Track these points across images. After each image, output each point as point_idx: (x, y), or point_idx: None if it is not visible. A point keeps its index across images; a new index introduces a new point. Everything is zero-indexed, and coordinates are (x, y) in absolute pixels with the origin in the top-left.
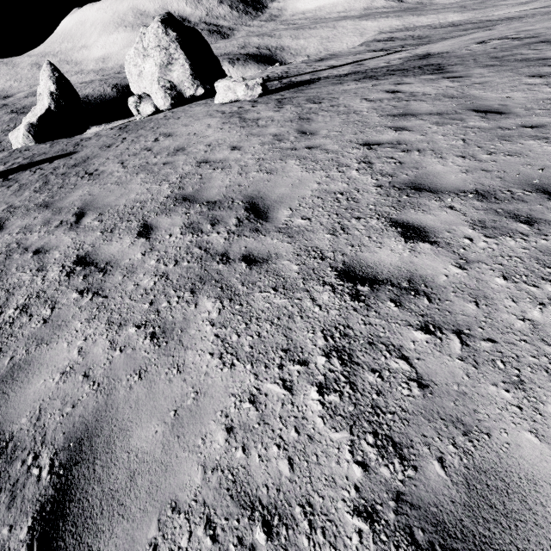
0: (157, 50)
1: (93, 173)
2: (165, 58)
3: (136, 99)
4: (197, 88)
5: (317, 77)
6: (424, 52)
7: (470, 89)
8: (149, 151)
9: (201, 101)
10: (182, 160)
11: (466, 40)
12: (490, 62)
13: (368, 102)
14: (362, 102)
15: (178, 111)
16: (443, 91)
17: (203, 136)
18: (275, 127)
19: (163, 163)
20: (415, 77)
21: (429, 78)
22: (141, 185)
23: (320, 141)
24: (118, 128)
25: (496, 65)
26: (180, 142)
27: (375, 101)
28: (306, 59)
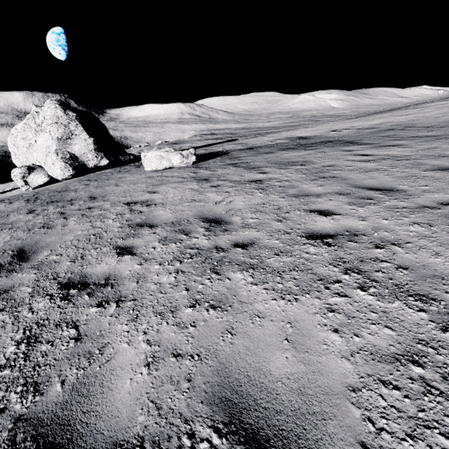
0: (54, 126)
1: (87, 283)
2: (64, 134)
3: (24, 170)
4: (101, 159)
5: (217, 151)
6: (294, 136)
7: (440, 151)
8: (154, 227)
9: (106, 170)
10: (265, 237)
11: (311, 130)
12: (388, 138)
13: (363, 162)
14: (358, 162)
15: (97, 179)
16: (417, 153)
17: (218, 201)
18: (315, 186)
19: (233, 245)
20: (348, 147)
21: (367, 147)
22: (291, 301)
23: (439, 196)
24: (24, 201)
25: (403, 139)
26: (192, 211)
27: (369, 161)
28: (160, 143)
